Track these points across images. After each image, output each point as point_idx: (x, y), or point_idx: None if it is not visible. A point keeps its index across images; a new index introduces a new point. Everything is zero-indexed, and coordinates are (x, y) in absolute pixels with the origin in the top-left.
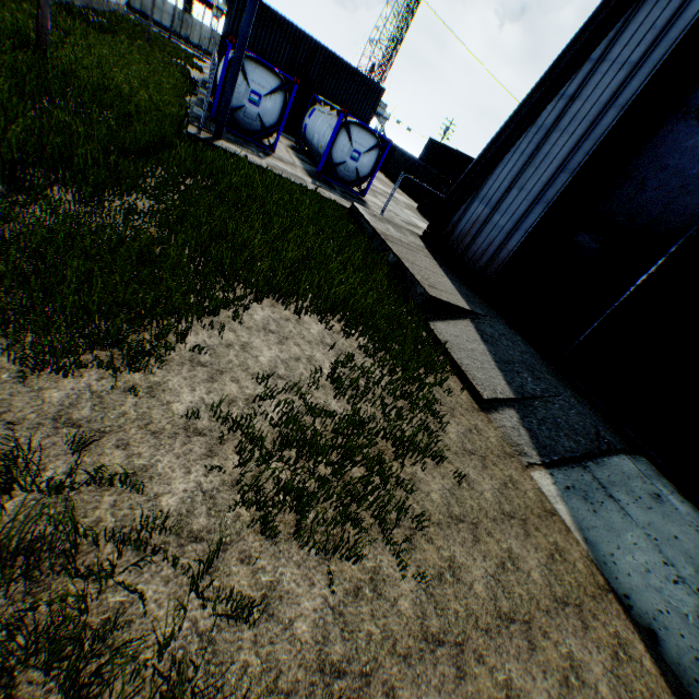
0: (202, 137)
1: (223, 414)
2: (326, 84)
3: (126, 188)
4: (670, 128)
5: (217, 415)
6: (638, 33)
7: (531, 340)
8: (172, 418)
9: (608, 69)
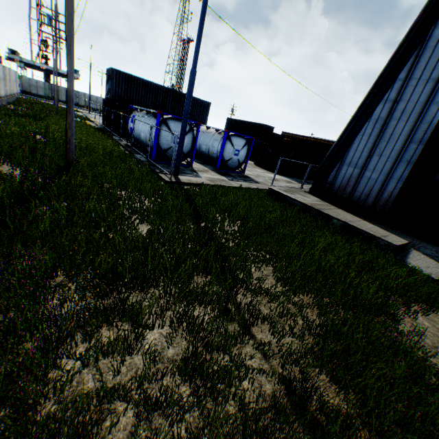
0: (173, 179)
1: None
2: (177, 109)
3: (251, 267)
4: None
5: None
6: (429, 62)
7: None
8: None
9: (416, 83)
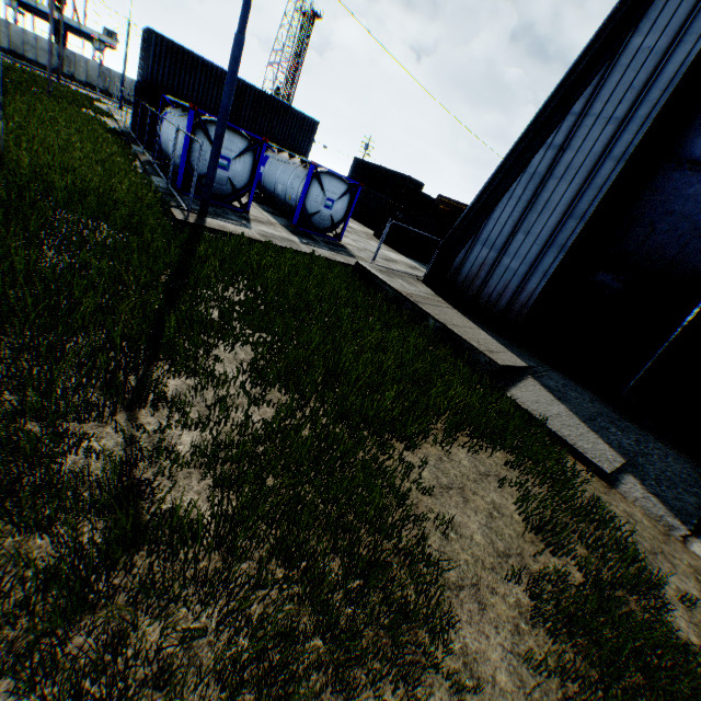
0: (192, 220)
1: (529, 654)
2: (259, 123)
3: (213, 343)
4: (666, 176)
5: (528, 660)
6: (617, 91)
7: (579, 380)
8: (514, 700)
9: (594, 123)
